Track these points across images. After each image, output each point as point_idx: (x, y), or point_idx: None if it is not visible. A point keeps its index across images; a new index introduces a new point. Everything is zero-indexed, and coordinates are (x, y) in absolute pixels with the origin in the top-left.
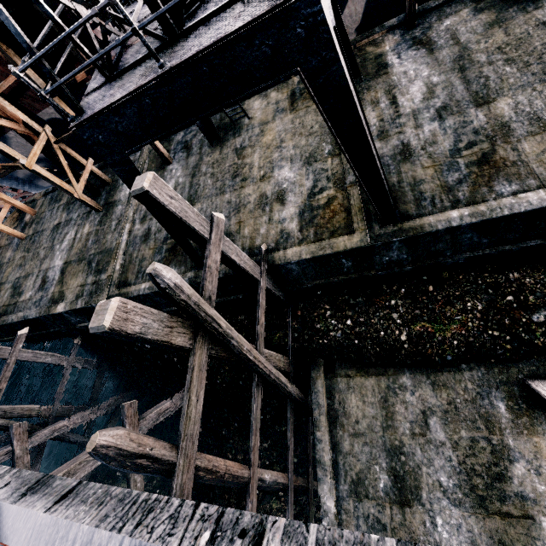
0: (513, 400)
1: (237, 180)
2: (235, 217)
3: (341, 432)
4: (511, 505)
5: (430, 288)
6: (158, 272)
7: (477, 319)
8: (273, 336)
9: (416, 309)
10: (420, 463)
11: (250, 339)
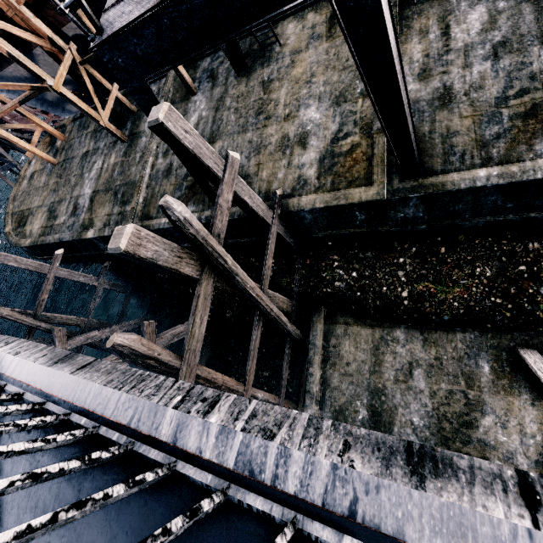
0: (498, 363)
1: (261, 118)
2: (254, 159)
3: (331, 371)
4: (471, 448)
5: (442, 250)
6: (169, 205)
7: (482, 285)
8: (280, 280)
9: (423, 269)
10: (397, 405)
11: (259, 281)
